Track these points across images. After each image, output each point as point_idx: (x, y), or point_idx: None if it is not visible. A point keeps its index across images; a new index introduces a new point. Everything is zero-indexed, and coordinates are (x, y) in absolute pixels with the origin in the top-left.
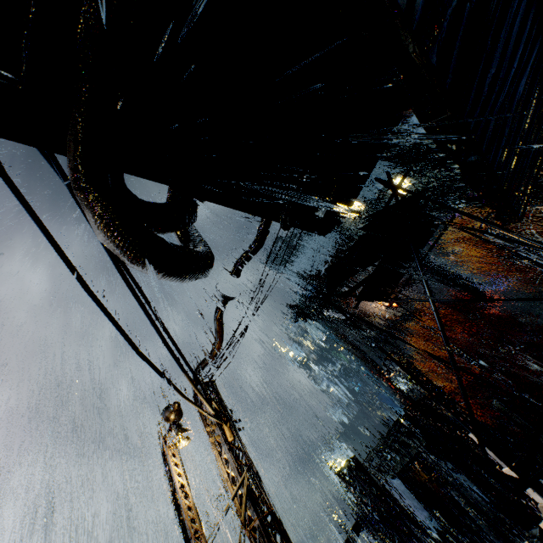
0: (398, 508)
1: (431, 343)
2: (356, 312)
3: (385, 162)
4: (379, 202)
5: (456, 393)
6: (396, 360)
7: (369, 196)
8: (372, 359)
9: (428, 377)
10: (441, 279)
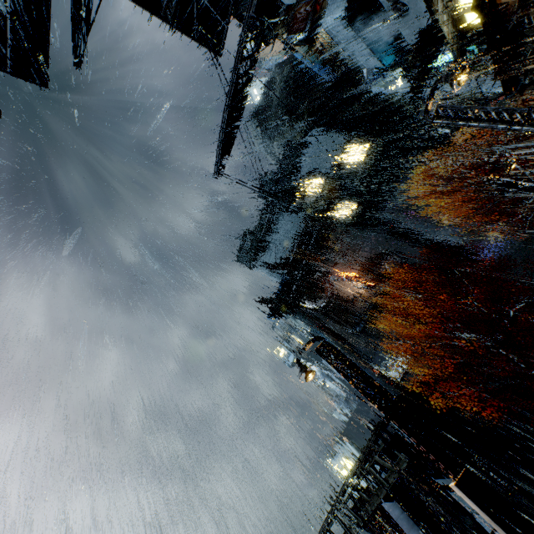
0: (400, 531)
1: (417, 320)
2: (333, 298)
3: (342, 131)
4: (339, 172)
5: (452, 375)
6: (316, 351)
7: (330, 171)
8: (357, 347)
9: (367, 376)
10: (418, 247)
